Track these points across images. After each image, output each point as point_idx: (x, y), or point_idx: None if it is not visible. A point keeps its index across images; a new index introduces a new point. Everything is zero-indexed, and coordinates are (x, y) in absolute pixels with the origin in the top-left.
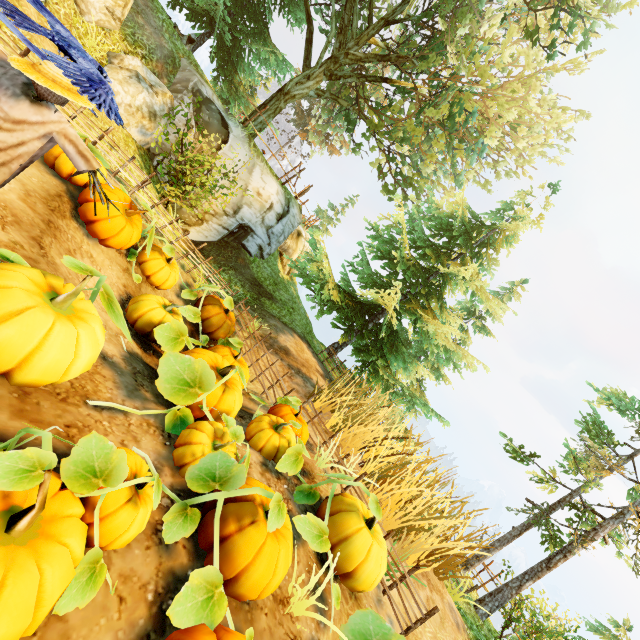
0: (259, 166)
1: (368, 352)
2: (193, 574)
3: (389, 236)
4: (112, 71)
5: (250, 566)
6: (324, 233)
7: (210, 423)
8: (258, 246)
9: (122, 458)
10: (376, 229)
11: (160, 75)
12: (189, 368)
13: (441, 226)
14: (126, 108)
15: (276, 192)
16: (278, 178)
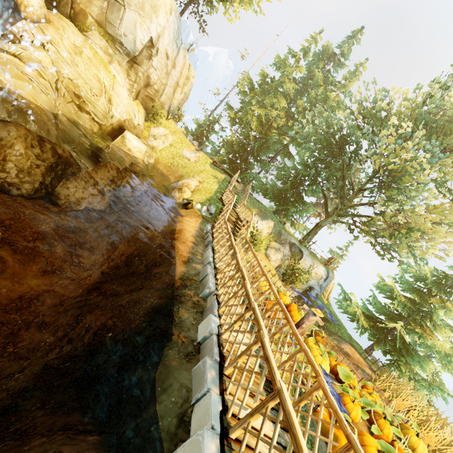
0: (315, 263)
1: (392, 354)
2: (373, 425)
3: (388, 289)
4: (270, 251)
5: (384, 429)
6: (337, 264)
7: (355, 389)
8: (316, 294)
9: (355, 394)
10: (380, 286)
11: (277, 240)
12: (345, 371)
13: (419, 279)
14: (275, 261)
15: (323, 271)
16: (322, 263)
